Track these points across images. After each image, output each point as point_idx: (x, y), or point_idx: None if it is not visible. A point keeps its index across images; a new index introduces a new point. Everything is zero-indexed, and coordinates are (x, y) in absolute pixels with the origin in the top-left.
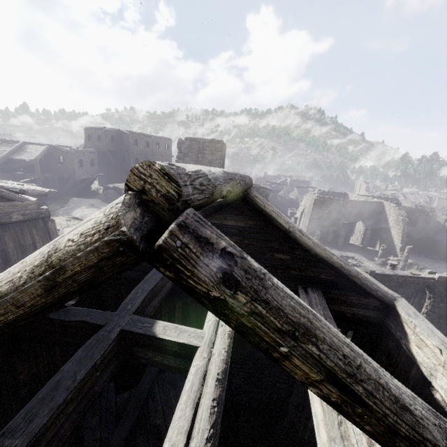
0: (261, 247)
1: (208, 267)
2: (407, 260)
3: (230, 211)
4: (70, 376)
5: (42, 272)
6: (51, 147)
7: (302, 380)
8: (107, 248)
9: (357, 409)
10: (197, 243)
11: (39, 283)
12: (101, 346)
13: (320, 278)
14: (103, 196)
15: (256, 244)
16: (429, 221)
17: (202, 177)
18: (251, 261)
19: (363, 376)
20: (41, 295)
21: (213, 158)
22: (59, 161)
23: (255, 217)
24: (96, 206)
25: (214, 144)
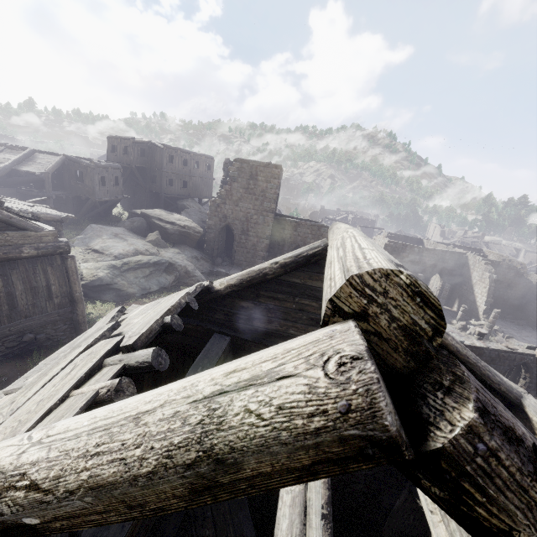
0: None
1: (528, 494)
2: (493, 326)
3: (318, 269)
4: None
5: (193, 463)
6: (67, 158)
7: None
8: (341, 447)
9: None
10: (512, 448)
11: (183, 481)
12: None
13: None
14: (128, 224)
15: None
16: (520, 279)
17: None
18: None
19: None
20: (181, 497)
21: (267, 186)
22: (76, 177)
23: None
24: (120, 236)
25: (270, 170)
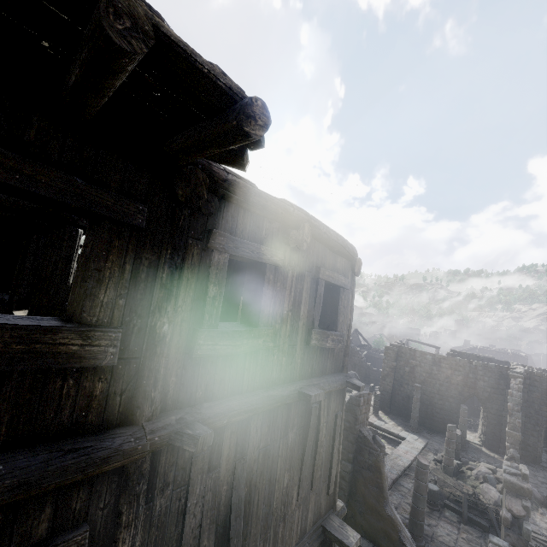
0: None
1: None
2: (450, 450)
3: None
4: None
5: None
6: None
7: None
8: None
9: None
10: None
11: None
12: None
13: None
14: None
15: None
16: None
17: None
18: None
19: None
20: None
21: None
22: None
23: None
24: None
25: None
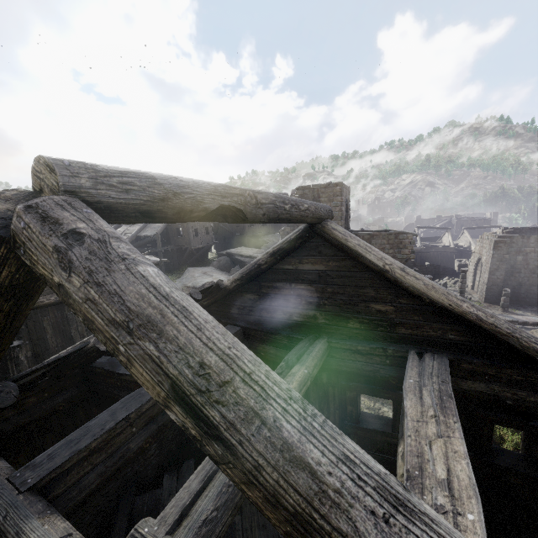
0: (350, 296)
1: (45, 247)
2: None
3: (305, 252)
4: (101, 424)
5: None
6: None
7: (155, 397)
8: None
9: (216, 449)
10: (37, 222)
11: None
12: (140, 399)
13: (448, 339)
14: (216, 263)
15: (343, 293)
16: None
17: (135, 177)
18: (113, 245)
19: (225, 397)
20: None
21: (331, 205)
22: (177, 233)
23: (337, 256)
24: (207, 274)
25: (331, 189)
